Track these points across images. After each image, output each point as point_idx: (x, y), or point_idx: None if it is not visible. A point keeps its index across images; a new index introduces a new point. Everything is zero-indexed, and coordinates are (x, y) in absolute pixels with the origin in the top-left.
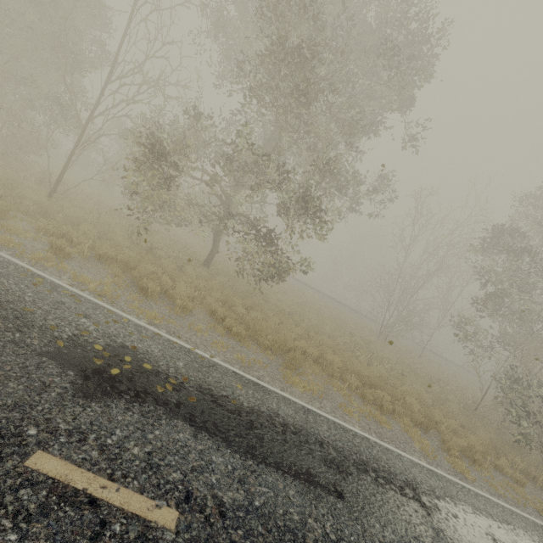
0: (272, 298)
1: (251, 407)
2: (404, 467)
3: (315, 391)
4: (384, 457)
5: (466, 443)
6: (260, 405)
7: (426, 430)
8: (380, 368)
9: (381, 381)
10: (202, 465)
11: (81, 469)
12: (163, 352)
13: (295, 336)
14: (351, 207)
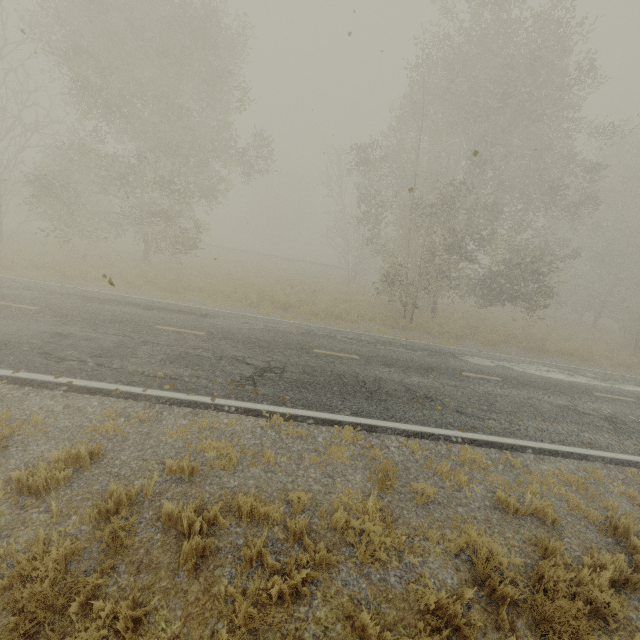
0: (209, 269)
1: (110, 299)
2: (215, 312)
3: (186, 300)
4: (202, 310)
5: (308, 307)
6: (119, 299)
7: (285, 309)
8: (287, 290)
9: (265, 293)
10: (60, 304)
11: (3, 302)
12: (62, 289)
13: (204, 283)
14: (244, 172)
